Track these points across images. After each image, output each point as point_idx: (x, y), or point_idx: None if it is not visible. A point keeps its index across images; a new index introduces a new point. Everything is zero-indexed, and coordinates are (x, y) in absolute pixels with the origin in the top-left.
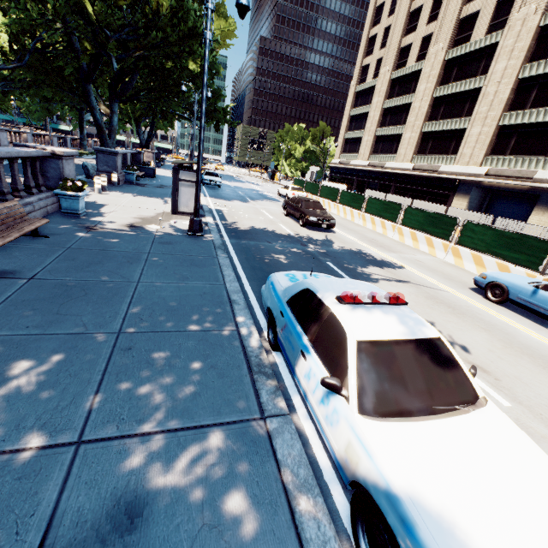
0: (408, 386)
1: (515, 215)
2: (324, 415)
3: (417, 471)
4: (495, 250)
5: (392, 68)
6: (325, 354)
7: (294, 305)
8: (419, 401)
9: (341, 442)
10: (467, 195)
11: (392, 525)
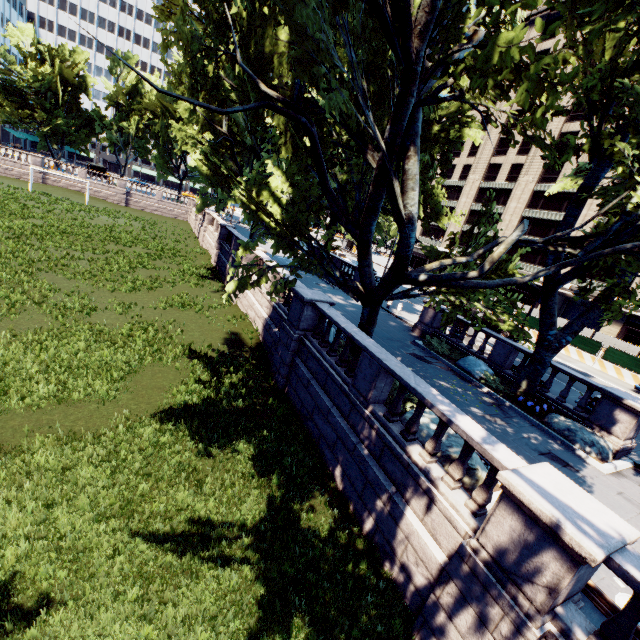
0: None
1: None
2: None
3: None
4: (629, 366)
5: (482, 178)
6: None
7: None
8: None
9: None
10: None
11: None
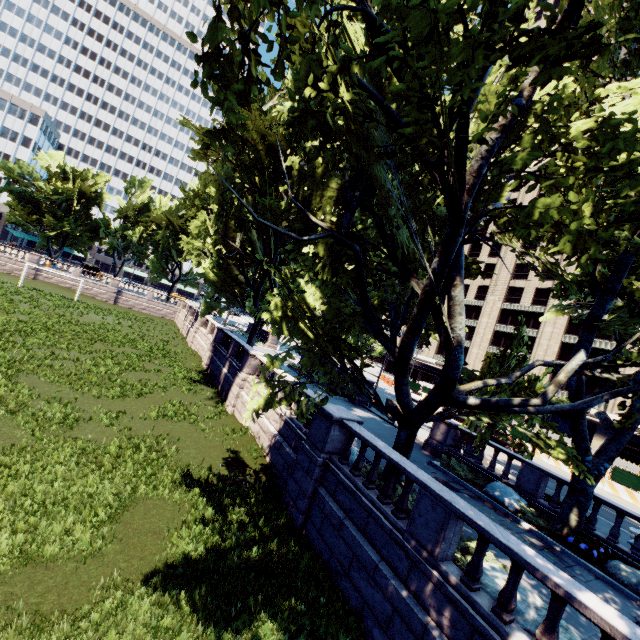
0: None
1: None
2: None
3: None
4: None
5: None
6: None
7: None
8: None
9: None
10: None
11: None
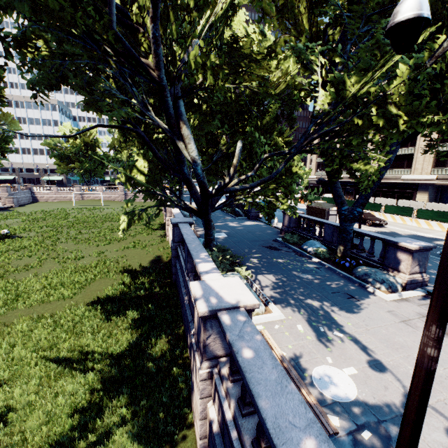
0: None
1: None
2: None
3: None
4: None
5: None
6: None
7: None
8: None
9: None
10: (426, 191)
11: None
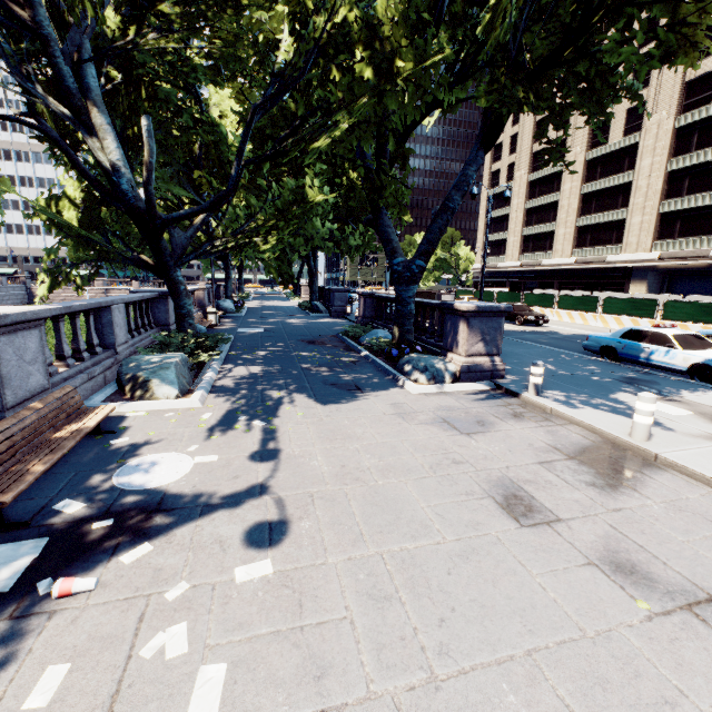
0: (694, 344)
1: (701, 292)
2: (668, 358)
3: (709, 354)
4: (697, 318)
5: (528, 171)
6: (658, 343)
7: (625, 337)
8: (700, 347)
9: (680, 360)
10: (643, 280)
11: (707, 363)
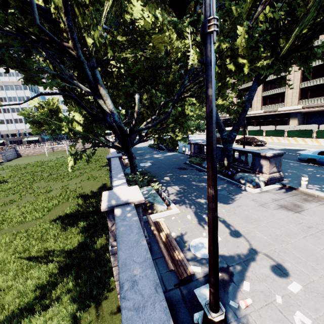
0: None
1: (321, 121)
2: None
3: None
4: None
5: None
6: None
7: (319, 154)
8: None
9: None
10: (296, 118)
11: None
